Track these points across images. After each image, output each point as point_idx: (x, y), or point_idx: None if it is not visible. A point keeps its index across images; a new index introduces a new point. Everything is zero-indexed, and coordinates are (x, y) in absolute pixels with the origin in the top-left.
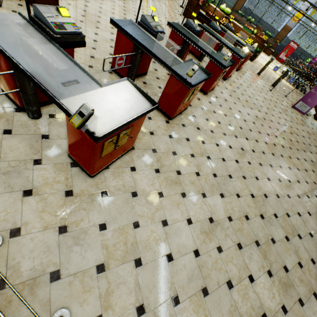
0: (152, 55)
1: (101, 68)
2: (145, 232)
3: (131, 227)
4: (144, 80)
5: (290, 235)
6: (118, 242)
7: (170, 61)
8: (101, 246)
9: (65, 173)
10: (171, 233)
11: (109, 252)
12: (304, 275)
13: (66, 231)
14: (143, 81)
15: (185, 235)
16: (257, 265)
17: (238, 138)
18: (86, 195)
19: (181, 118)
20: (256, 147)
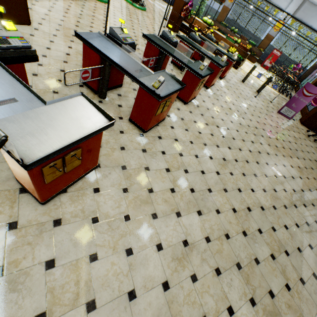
0: (119, 67)
1: (71, 82)
2: (104, 266)
3: (87, 260)
4: (119, 92)
5: (276, 252)
6: (67, 282)
7: (138, 73)
8: (45, 289)
9: (11, 201)
10: (136, 263)
11: (55, 296)
12: (292, 299)
13: (1, 274)
14: (118, 93)
15: (154, 264)
16: (238, 293)
17: (220, 148)
18: (34, 226)
19: (158, 130)
20: (239, 156)
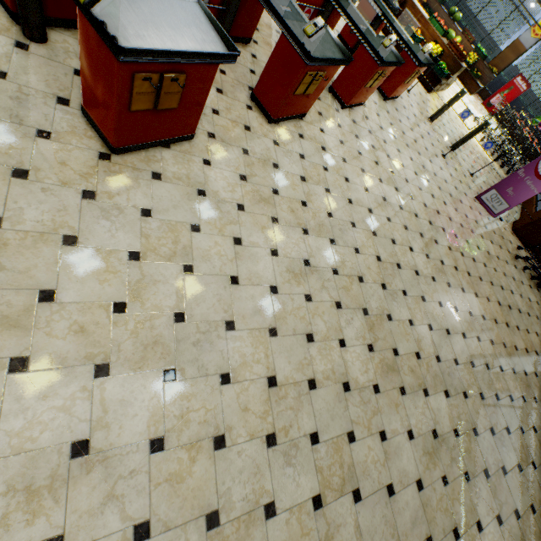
0: None
1: None
2: None
3: None
4: None
5: (330, 492)
6: None
7: None
8: None
9: None
10: None
11: None
12: None
13: None
14: None
15: None
16: None
17: (310, 237)
18: None
19: (161, 158)
20: (348, 264)
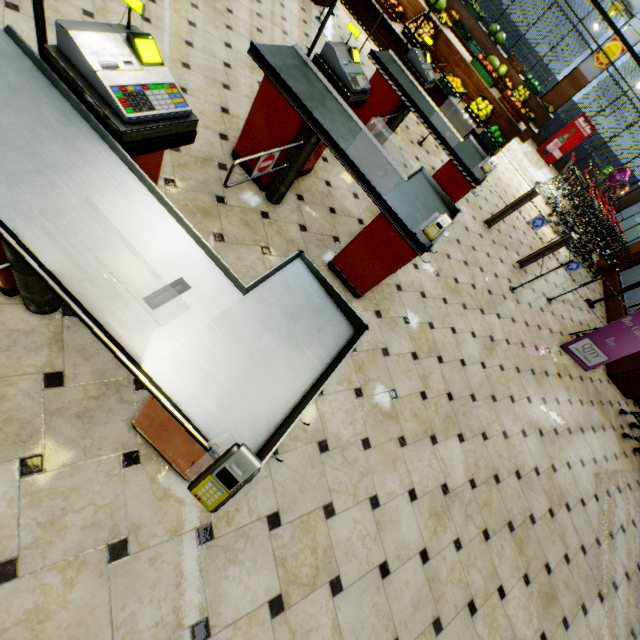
0: None
1: None
2: None
3: None
4: None
5: None
6: None
7: None
8: None
9: None
10: None
11: None
12: None
13: None
14: None
15: None
16: None
17: None
18: None
19: None
20: None
